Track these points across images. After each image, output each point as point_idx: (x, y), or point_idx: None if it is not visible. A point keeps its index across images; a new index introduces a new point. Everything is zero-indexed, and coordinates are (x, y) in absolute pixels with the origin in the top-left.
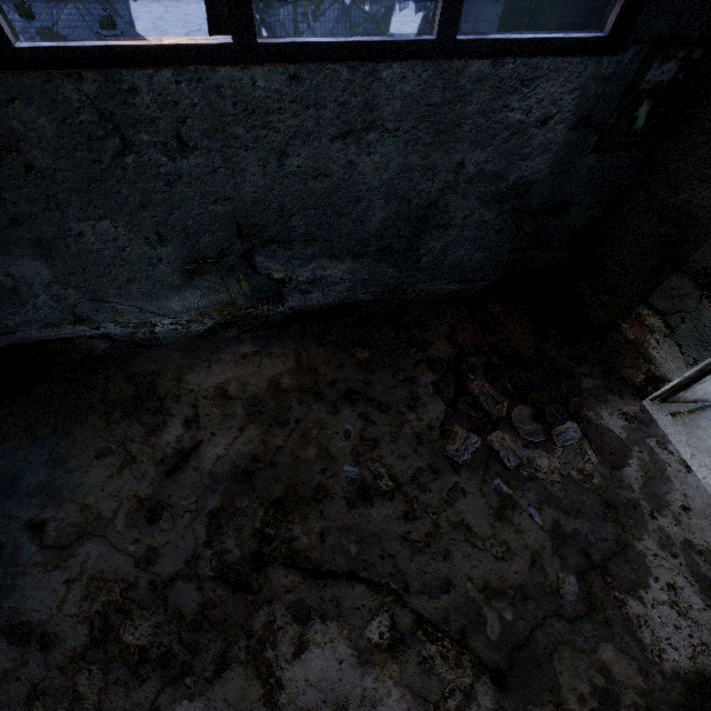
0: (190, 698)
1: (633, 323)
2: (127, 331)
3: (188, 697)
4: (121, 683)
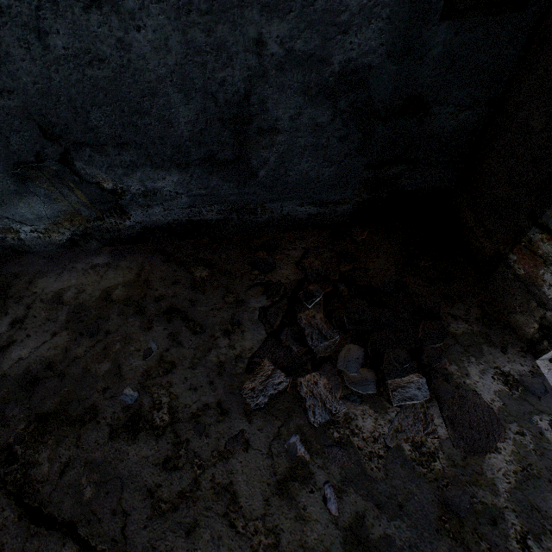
0: None
1: (523, 253)
2: None
3: None
4: None
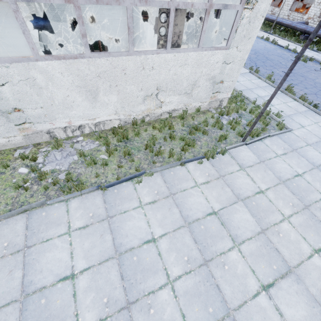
0: None
1: None
2: None
3: None
4: None
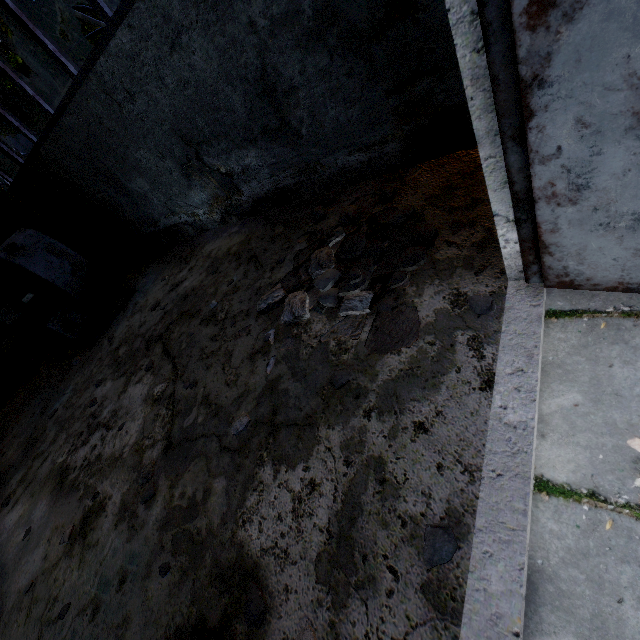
0: (112, 380)
1: None
2: (192, 219)
3: (112, 379)
4: (109, 365)
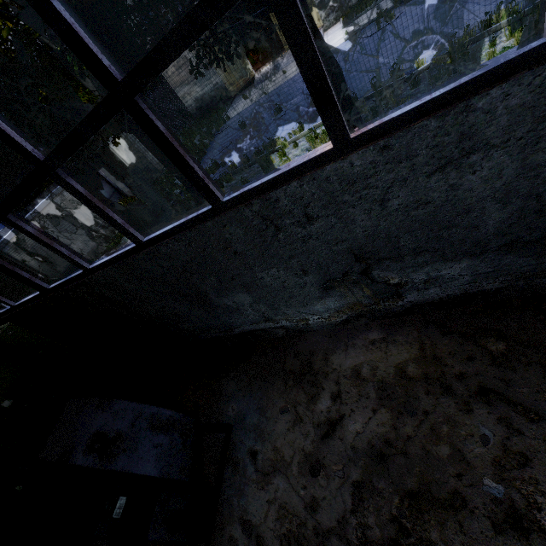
0: None
1: None
2: (292, 324)
3: None
4: None
